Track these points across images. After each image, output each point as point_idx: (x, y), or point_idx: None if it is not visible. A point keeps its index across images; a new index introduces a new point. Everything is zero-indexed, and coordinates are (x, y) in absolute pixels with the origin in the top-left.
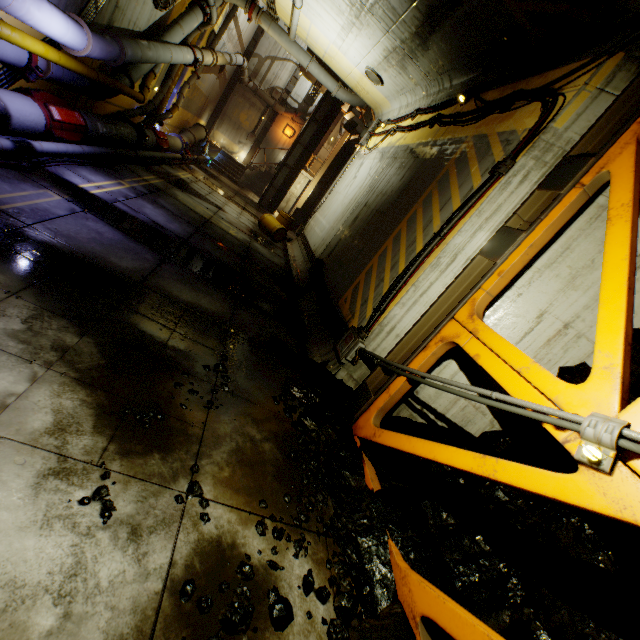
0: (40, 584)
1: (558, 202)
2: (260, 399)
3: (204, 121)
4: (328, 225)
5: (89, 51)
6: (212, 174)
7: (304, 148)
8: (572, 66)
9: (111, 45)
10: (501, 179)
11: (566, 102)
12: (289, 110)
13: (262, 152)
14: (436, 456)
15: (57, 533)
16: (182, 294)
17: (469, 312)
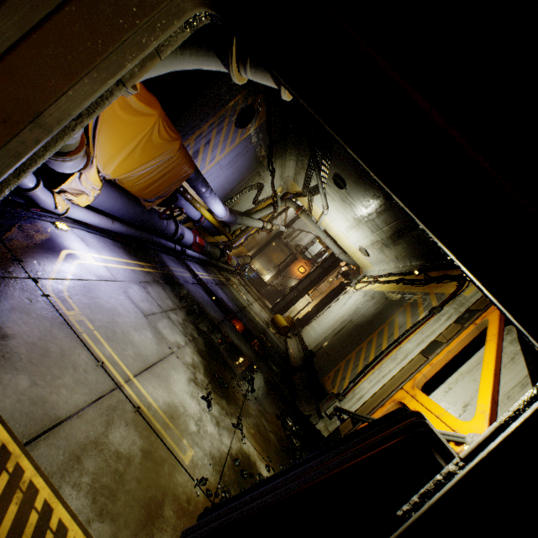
0: (191, 414)
1: (463, 330)
2: (269, 410)
3: (250, 254)
4: (321, 330)
5: (225, 219)
6: (247, 283)
7: (311, 281)
8: None
9: (233, 217)
10: (435, 316)
11: (469, 284)
12: (305, 258)
13: (281, 278)
14: None
15: (195, 402)
16: (234, 338)
17: (412, 384)
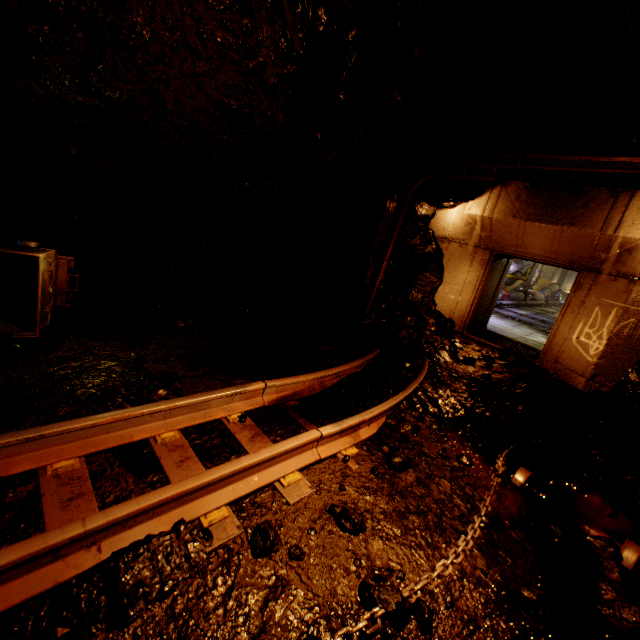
0: None
1: None
2: None
3: (554, 281)
4: None
5: (514, 270)
6: None
7: None
8: None
9: (519, 265)
10: None
11: None
12: None
13: None
14: None
15: None
16: None
17: None
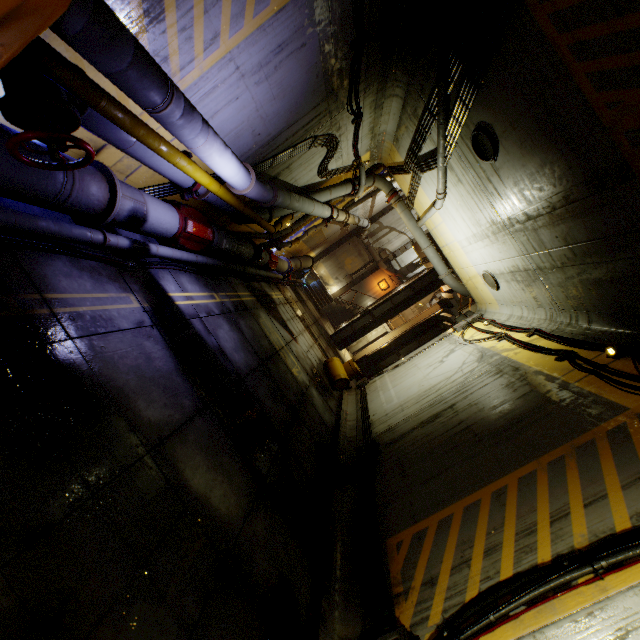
0: None
1: None
2: None
3: (315, 253)
4: (397, 399)
5: (246, 192)
6: (302, 297)
7: (393, 306)
8: None
9: (268, 192)
10: None
11: None
12: (390, 269)
13: (353, 292)
14: None
15: None
16: (195, 475)
17: None
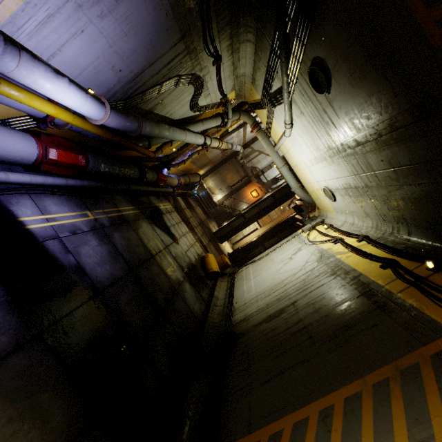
0: None
1: None
2: None
3: (204, 171)
4: (254, 290)
5: (102, 122)
6: (191, 205)
7: (260, 210)
8: None
9: (131, 122)
10: None
11: None
12: (259, 182)
13: (232, 199)
14: None
15: None
16: None
17: None
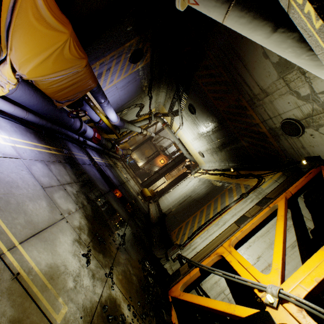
0: (71, 272)
1: (262, 210)
2: (134, 258)
3: (131, 148)
4: (171, 200)
5: (116, 123)
6: (127, 167)
7: (167, 168)
8: (267, 171)
9: (122, 123)
10: (243, 199)
11: (265, 181)
12: (165, 154)
13: (149, 165)
14: (209, 304)
15: (76, 260)
16: (114, 204)
17: (228, 243)
